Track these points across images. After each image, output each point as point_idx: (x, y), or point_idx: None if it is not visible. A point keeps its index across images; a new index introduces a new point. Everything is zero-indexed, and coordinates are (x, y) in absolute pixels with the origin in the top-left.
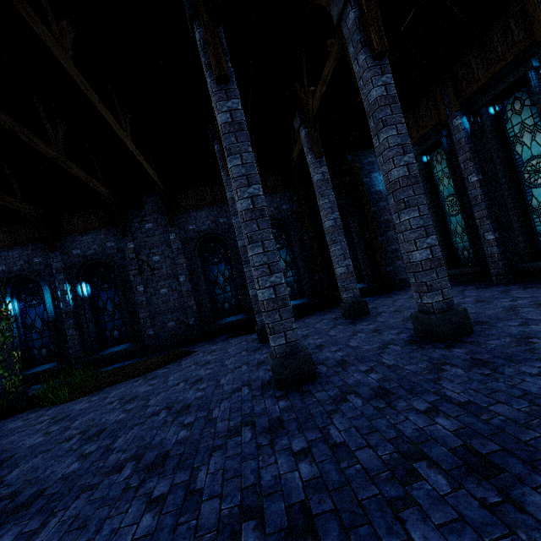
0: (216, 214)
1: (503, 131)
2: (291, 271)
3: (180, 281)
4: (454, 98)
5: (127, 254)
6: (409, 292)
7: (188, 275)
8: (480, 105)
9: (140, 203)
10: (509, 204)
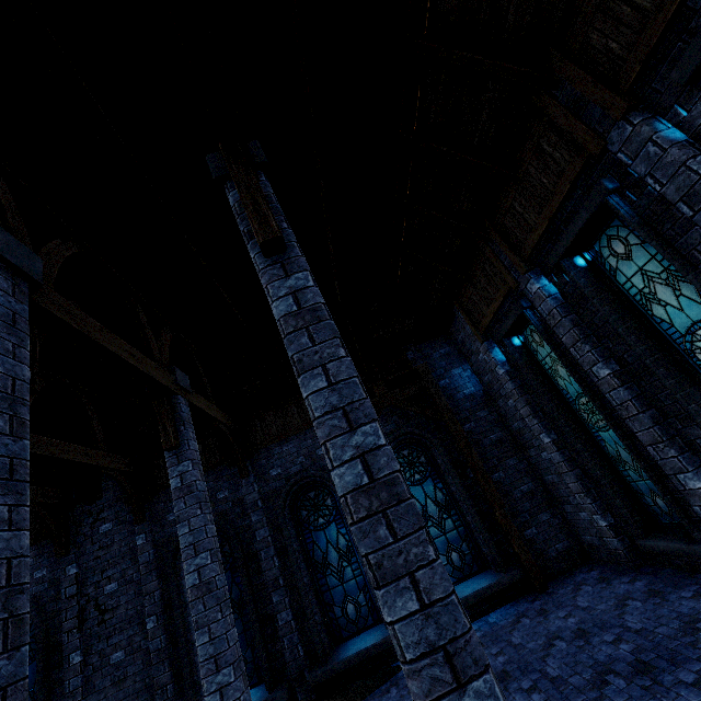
0: (213, 485)
1: (615, 288)
2: (350, 568)
3: (147, 628)
4: (513, 256)
5: (63, 587)
6: (580, 594)
7: (163, 612)
8: (556, 258)
9: (97, 490)
10: (697, 417)
